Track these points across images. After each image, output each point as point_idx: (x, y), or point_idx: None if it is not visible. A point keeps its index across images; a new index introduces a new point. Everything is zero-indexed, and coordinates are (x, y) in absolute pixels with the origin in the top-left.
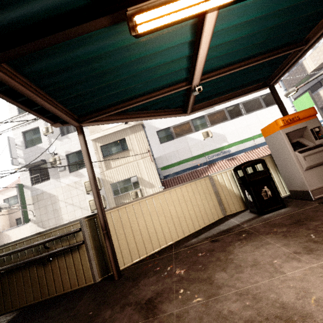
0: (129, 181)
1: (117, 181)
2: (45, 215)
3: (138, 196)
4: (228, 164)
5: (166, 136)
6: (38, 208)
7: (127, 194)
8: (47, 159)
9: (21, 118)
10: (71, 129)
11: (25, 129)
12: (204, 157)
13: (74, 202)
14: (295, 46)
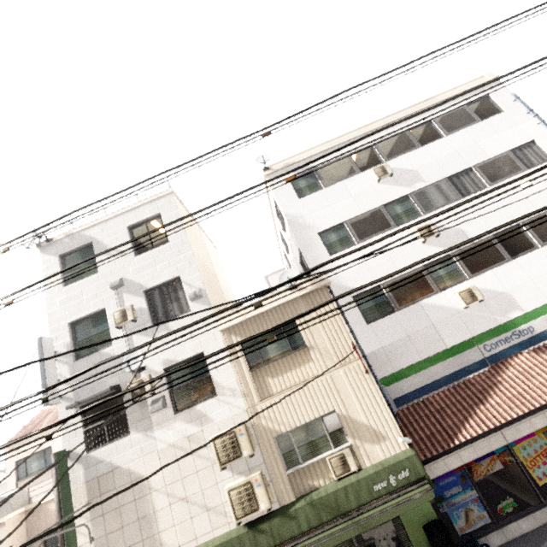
0: (318, 427)
1: (290, 428)
2: (117, 534)
3: (348, 468)
4: (544, 363)
5: (375, 305)
6: (100, 513)
7: (319, 460)
8: (123, 382)
9: (69, 293)
10: (174, 309)
11: (76, 317)
12: (475, 347)
13: (189, 491)
14: None
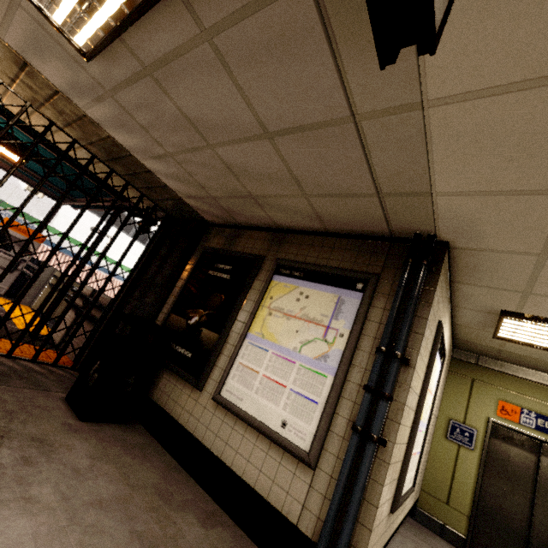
0: None
1: None
2: None
3: None
4: None
5: None
6: None
7: None
8: None
9: None
10: None
11: None
12: None
13: None
14: (68, 196)
